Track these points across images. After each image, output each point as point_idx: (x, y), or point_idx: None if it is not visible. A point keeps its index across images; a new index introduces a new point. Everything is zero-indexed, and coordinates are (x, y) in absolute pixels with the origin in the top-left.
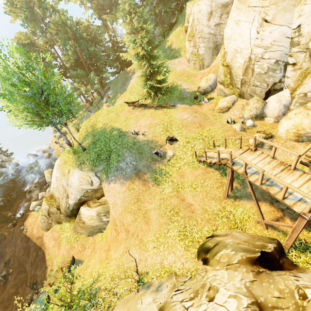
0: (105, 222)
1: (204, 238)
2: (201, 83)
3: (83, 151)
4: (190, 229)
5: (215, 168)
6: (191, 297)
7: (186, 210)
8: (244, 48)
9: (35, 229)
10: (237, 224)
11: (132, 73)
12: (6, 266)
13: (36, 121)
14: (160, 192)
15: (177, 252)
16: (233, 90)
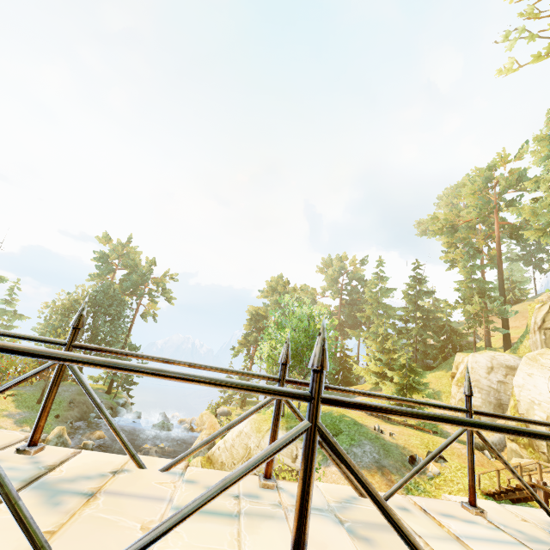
0: None
1: None
2: None
3: (295, 419)
4: None
5: None
6: None
7: None
8: (543, 401)
9: None
10: None
11: None
12: None
13: None
14: None
15: None
16: (536, 455)
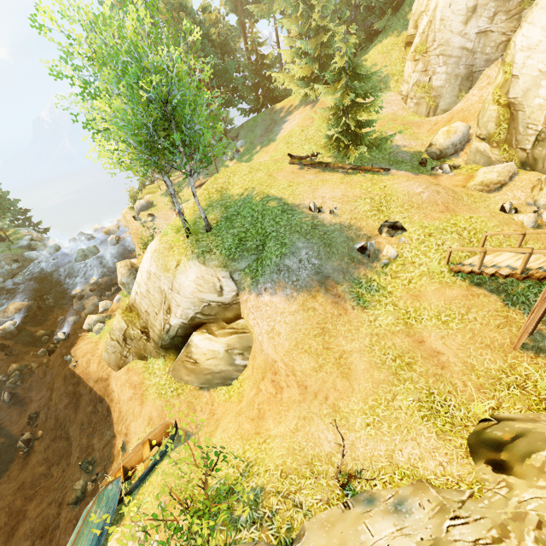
0: (239, 367)
1: (476, 421)
2: (437, 138)
3: (207, 231)
4: (441, 399)
5: (489, 289)
6: (493, 536)
7: (429, 361)
8: None
9: (94, 363)
10: (545, 402)
11: (286, 112)
12: (30, 423)
13: (141, 158)
14: (369, 322)
15: (422, 441)
16: (510, 153)
